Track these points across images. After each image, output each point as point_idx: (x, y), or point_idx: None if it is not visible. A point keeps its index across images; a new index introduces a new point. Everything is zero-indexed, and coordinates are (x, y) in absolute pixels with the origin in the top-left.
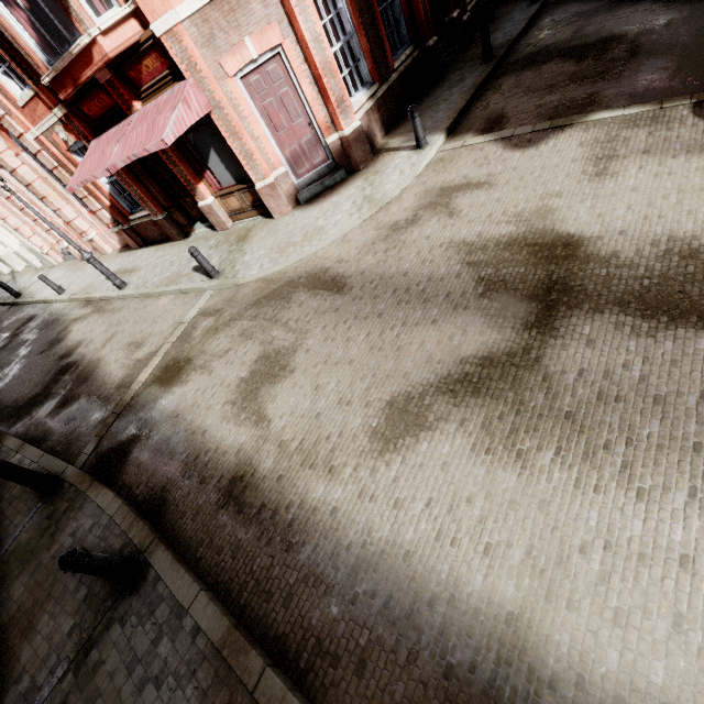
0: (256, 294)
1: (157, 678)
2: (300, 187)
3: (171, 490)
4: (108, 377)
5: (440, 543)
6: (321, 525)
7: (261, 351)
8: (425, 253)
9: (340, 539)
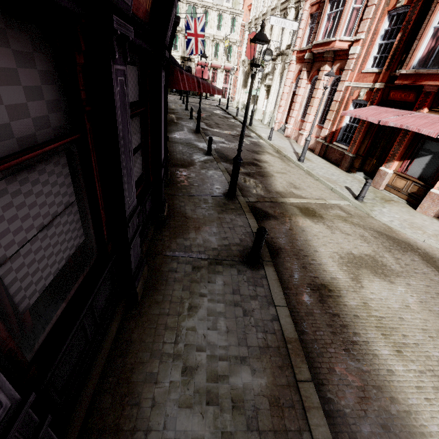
0: (381, 229)
1: (246, 310)
2: None
3: (284, 252)
4: (274, 184)
5: None
6: (377, 367)
7: (372, 254)
8: None
9: (388, 389)
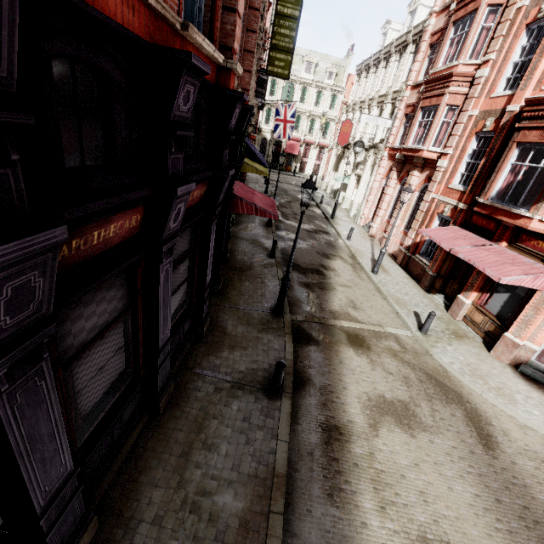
0: (433, 371)
1: (249, 439)
2: (531, 364)
3: (310, 385)
4: (331, 301)
5: None
6: (353, 517)
7: (407, 400)
8: None
9: (354, 539)
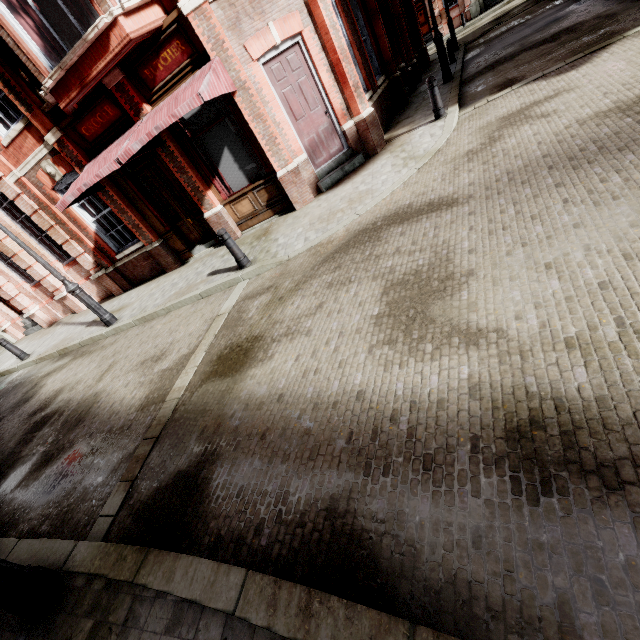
0: (319, 255)
1: None
2: (320, 176)
3: (352, 508)
4: (118, 405)
5: None
6: None
7: (382, 283)
8: (551, 138)
9: None
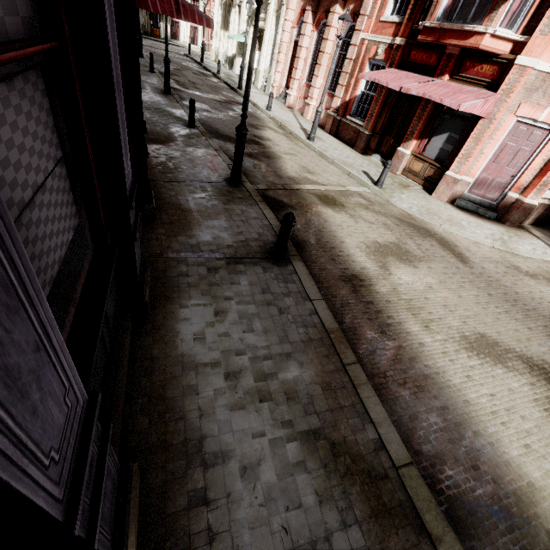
0: (401, 216)
1: (281, 308)
2: (464, 197)
3: (309, 246)
4: (284, 168)
5: (493, 417)
6: (410, 342)
7: (396, 241)
8: (536, 296)
9: (421, 358)
